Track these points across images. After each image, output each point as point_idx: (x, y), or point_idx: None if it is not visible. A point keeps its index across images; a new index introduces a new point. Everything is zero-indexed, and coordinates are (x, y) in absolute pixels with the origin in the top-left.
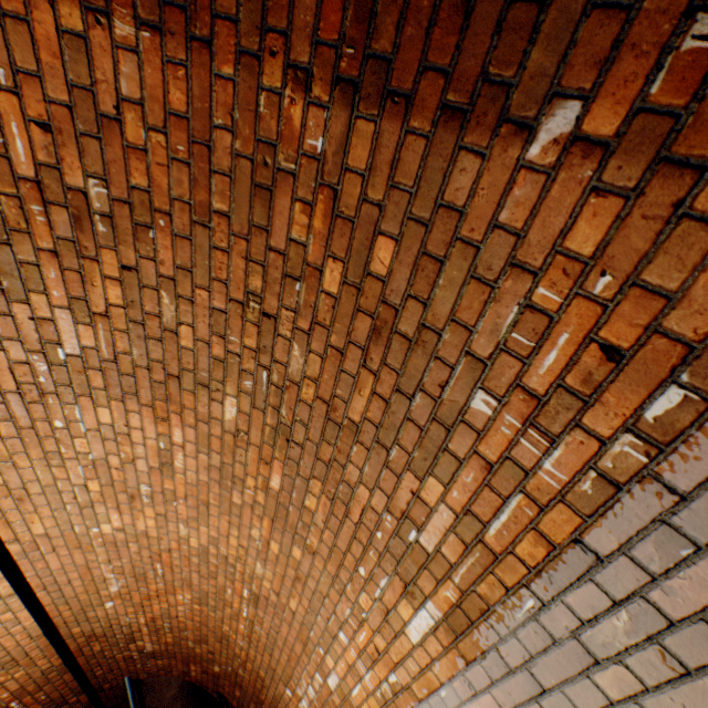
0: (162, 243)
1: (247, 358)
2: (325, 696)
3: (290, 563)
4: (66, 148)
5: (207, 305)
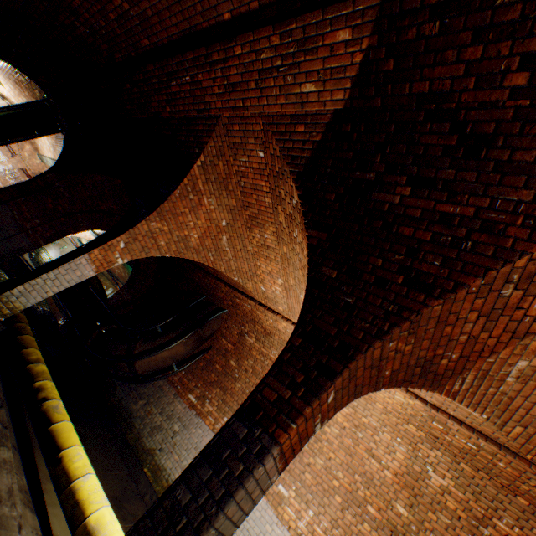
0: (466, 535)
1: (423, 534)
2: None
3: (330, 488)
4: (499, 535)
5: (444, 533)
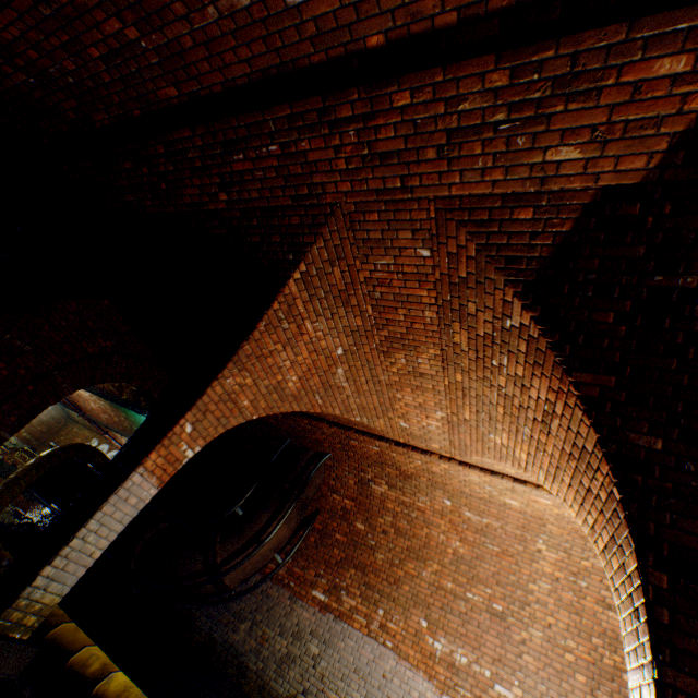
0: None
1: None
2: (478, 677)
3: (564, 666)
4: None
5: None
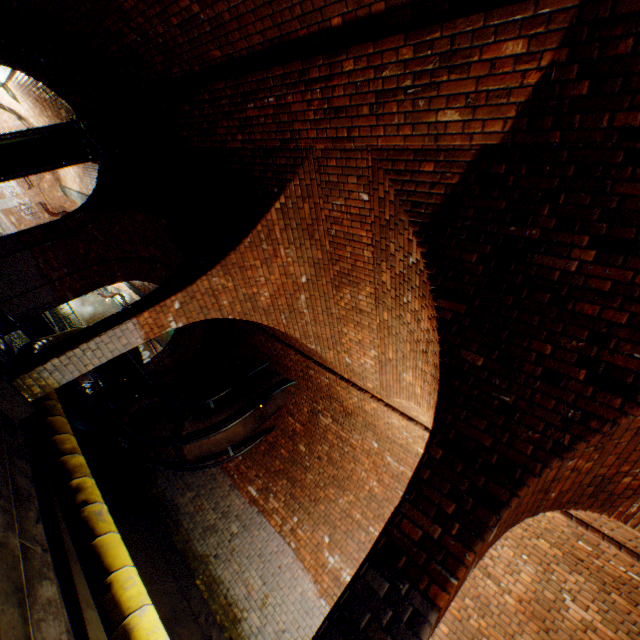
0: None
1: None
2: None
3: None
4: None
5: None
